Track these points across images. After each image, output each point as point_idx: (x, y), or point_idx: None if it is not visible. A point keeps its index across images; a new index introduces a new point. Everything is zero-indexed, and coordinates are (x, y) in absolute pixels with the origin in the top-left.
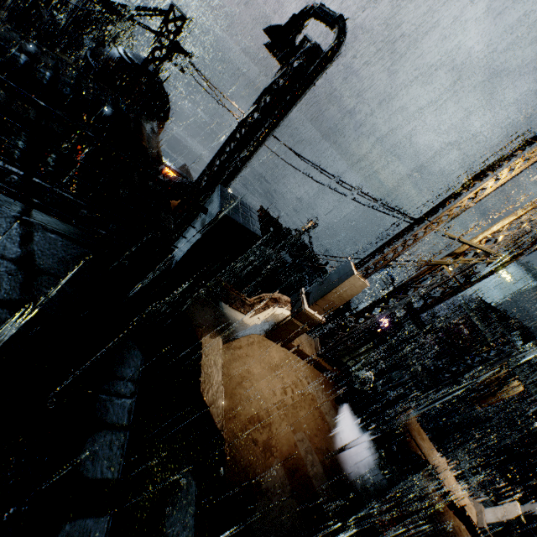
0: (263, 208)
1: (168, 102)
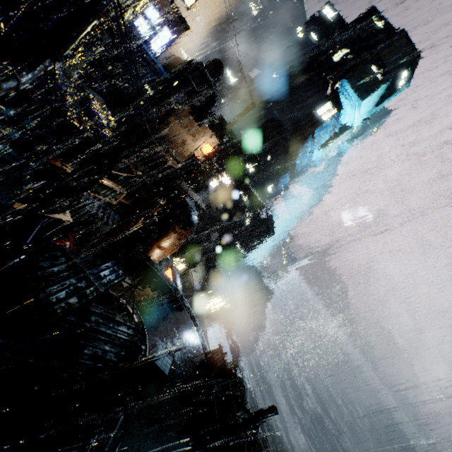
0: (220, 348)
1: (188, 219)
